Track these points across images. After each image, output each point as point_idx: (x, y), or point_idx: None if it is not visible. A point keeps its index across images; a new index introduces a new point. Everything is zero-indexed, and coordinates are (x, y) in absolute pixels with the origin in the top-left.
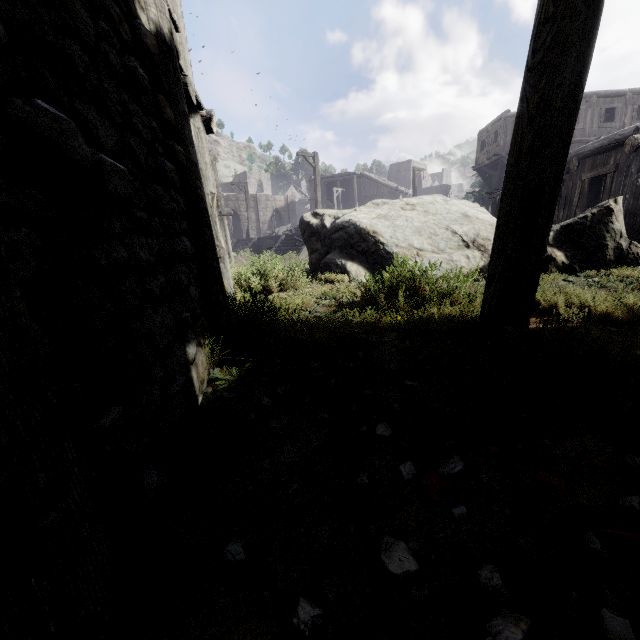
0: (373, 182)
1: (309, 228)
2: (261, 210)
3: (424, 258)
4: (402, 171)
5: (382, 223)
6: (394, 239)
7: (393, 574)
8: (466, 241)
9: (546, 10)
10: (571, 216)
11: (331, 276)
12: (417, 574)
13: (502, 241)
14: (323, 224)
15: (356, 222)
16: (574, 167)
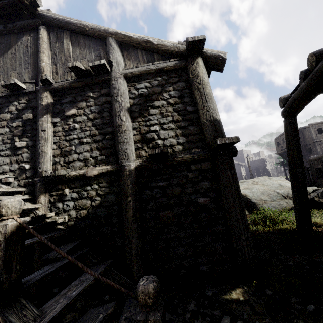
0: None
1: None
2: None
3: (268, 204)
4: (239, 155)
5: (247, 191)
6: (254, 197)
7: (290, 265)
8: (284, 196)
9: (289, 160)
10: None
11: None
12: (294, 265)
13: (296, 207)
14: None
15: None
16: None
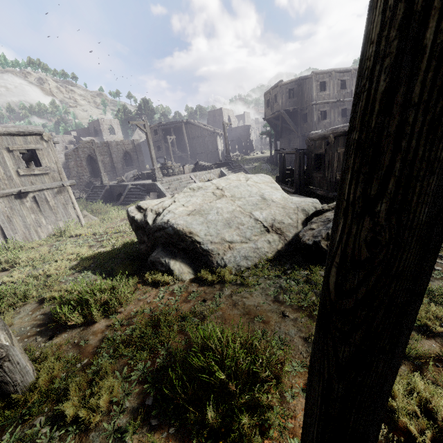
0: (197, 127)
1: (135, 222)
2: (113, 153)
3: (235, 250)
4: (217, 116)
5: (197, 221)
6: (208, 236)
7: None
8: (266, 226)
9: (355, 249)
10: (333, 176)
11: (157, 278)
12: None
13: None
14: (146, 221)
15: (173, 225)
16: (332, 141)
